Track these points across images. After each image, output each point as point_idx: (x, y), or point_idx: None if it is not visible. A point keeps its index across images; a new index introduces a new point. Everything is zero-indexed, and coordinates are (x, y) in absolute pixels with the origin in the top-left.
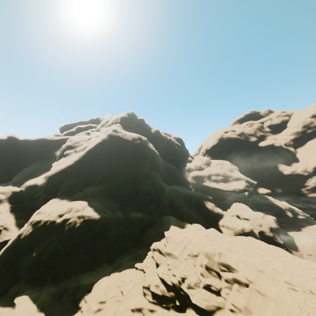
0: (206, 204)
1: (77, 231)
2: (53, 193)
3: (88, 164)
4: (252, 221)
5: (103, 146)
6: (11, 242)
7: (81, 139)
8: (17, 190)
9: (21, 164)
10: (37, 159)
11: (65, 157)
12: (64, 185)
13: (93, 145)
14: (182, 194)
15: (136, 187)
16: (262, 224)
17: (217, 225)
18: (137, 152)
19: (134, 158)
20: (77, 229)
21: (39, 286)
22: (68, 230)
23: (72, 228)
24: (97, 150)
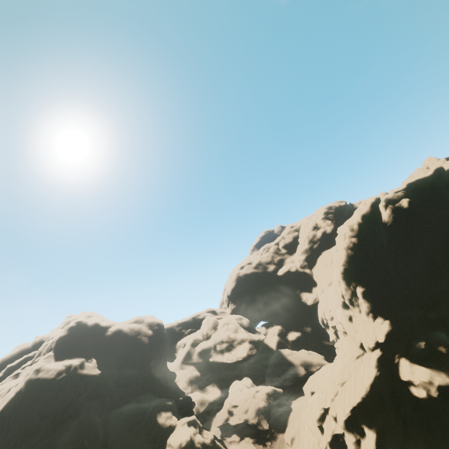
0: (158, 417)
1: None
2: None
3: None
4: (239, 408)
5: (16, 402)
6: None
7: None
8: None
9: None
10: None
11: None
12: None
13: (3, 406)
14: (132, 414)
15: (55, 440)
16: (249, 409)
17: (165, 446)
18: (59, 391)
19: (54, 402)
20: None
21: None
22: None
23: None
24: (8, 410)
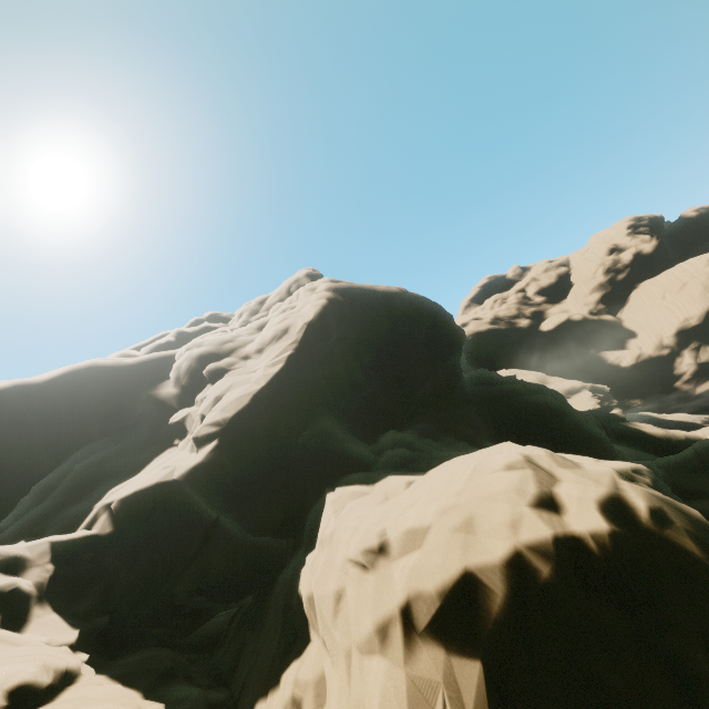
0: (637, 427)
1: None
2: (278, 488)
3: (323, 372)
4: None
5: (341, 315)
6: None
7: (233, 335)
8: (72, 545)
9: None
10: (73, 444)
11: (221, 378)
12: (314, 442)
13: (314, 313)
14: None
15: (499, 411)
16: None
17: None
18: (435, 316)
19: (444, 330)
20: None
21: None
22: None
23: (708, 535)
24: (328, 328)
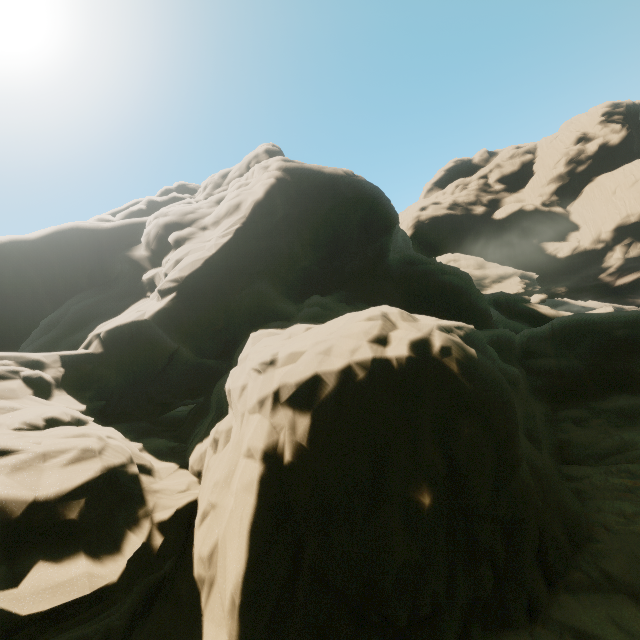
0: (535, 308)
1: (489, 370)
2: (221, 330)
3: (267, 245)
4: None
5: (287, 195)
6: (253, 494)
7: (194, 207)
8: (75, 358)
9: (16, 322)
10: (68, 293)
11: (183, 244)
12: (249, 298)
13: (262, 192)
14: None
15: (412, 286)
16: None
17: None
18: (373, 200)
19: (378, 214)
20: (482, 364)
21: (531, 634)
22: (465, 370)
23: (471, 363)
24: (274, 207)
